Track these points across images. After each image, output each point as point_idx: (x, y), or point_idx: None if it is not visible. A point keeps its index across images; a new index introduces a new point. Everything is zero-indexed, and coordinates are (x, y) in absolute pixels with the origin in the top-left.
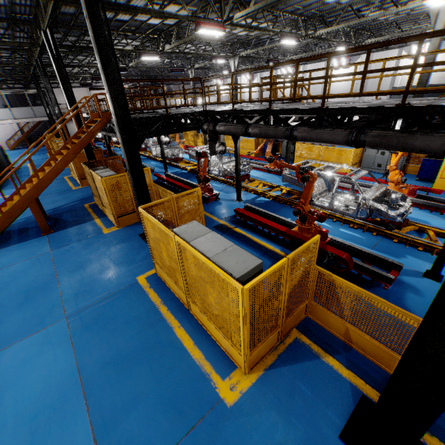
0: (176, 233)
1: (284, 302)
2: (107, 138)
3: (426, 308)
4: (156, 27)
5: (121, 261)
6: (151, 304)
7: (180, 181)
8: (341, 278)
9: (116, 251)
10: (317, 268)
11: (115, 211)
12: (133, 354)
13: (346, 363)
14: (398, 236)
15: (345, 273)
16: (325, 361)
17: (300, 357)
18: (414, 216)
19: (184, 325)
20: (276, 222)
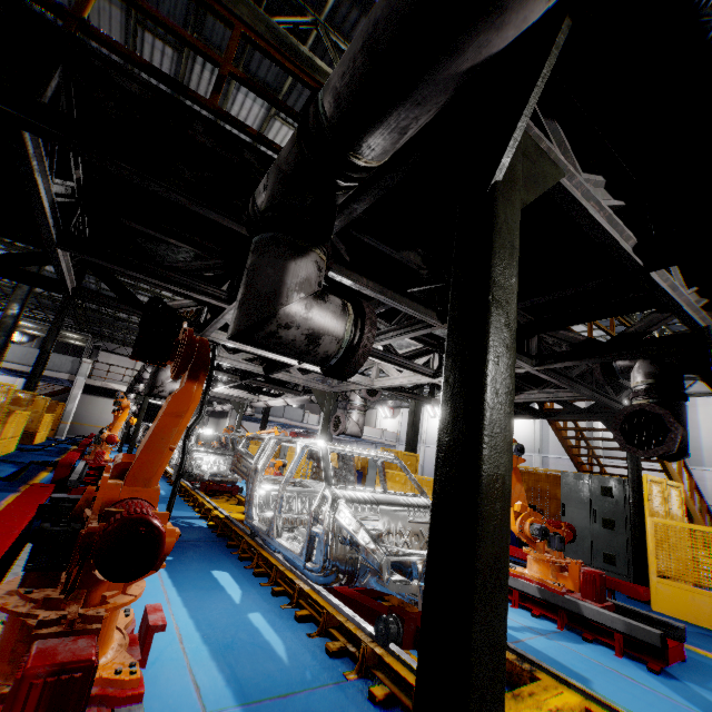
0: None
1: None
2: None
3: None
4: None
5: None
6: None
7: None
8: None
9: None
10: None
11: None
12: None
13: None
14: None
15: None
16: None
17: None
18: None
19: None
20: None
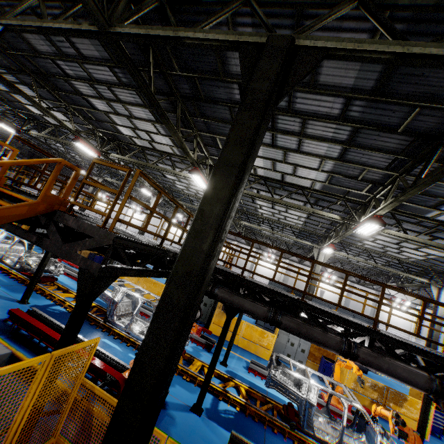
0: None
1: None
2: None
3: None
4: (118, 134)
5: None
6: None
7: None
8: None
9: None
10: None
11: None
12: None
13: None
14: None
15: None
16: None
17: None
18: None
19: None
20: None
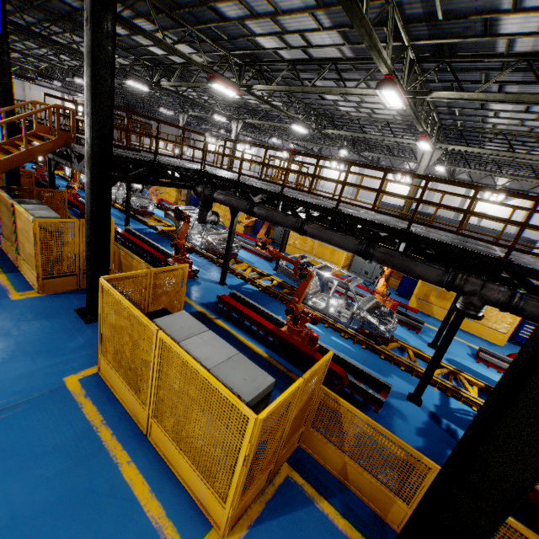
0: (159, 326)
1: (286, 431)
2: (53, 163)
3: (412, 436)
4: (157, 56)
5: (39, 348)
6: (86, 425)
7: (147, 242)
8: (348, 403)
9: (32, 331)
10: (323, 388)
11: (43, 269)
12: (42, 515)
13: (342, 508)
14: (384, 352)
15: (339, 391)
16: (320, 507)
17: (292, 504)
18: (396, 332)
19: (137, 460)
20: (266, 319)
